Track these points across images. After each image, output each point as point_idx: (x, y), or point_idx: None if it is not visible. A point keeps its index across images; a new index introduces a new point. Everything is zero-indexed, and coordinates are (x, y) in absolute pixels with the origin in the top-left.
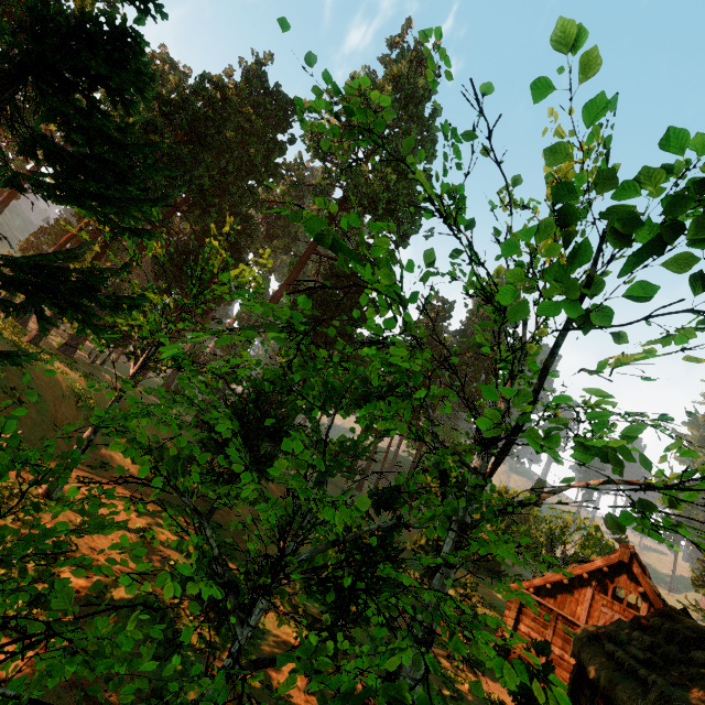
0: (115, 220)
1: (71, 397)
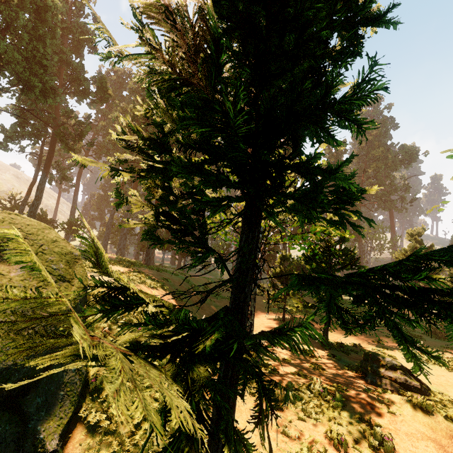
0: (320, 139)
1: (189, 287)
